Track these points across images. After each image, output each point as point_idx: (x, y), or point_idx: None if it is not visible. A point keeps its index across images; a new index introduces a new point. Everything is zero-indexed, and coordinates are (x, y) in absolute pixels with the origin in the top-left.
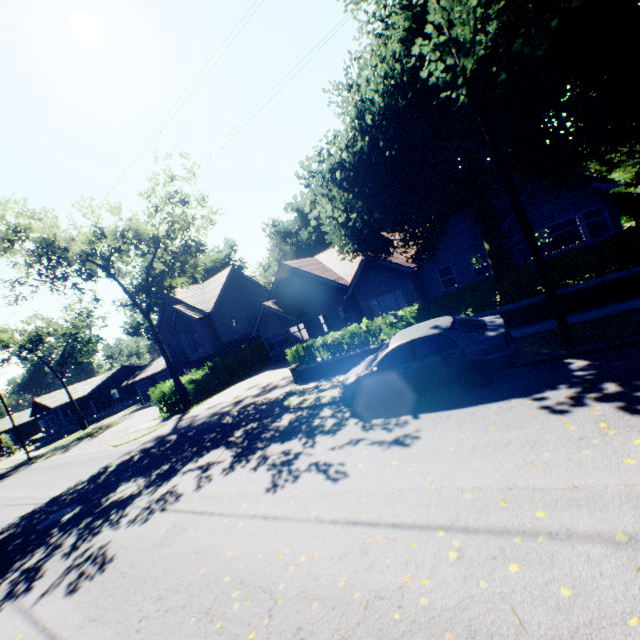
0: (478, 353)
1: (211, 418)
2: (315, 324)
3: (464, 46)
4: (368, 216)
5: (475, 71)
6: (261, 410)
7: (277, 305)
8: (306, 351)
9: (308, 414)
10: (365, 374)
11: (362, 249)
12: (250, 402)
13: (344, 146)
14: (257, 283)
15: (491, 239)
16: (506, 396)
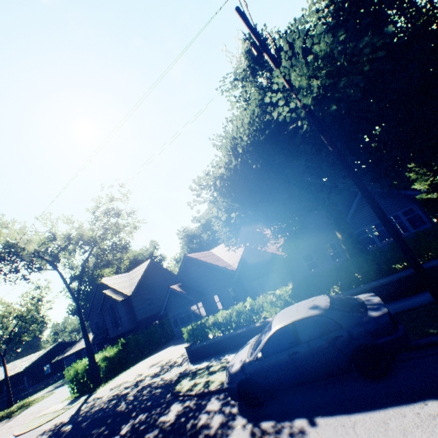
0: (366, 336)
1: (109, 403)
2: (211, 302)
3: (302, 89)
4: (244, 214)
5: (313, 105)
6: (154, 395)
7: (181, 287)
8: (199, 329)
9: (196, 405)
10: (250, 360)
11: (242, 241)
12: (147, 383)
13: (223, 166)
14: (169, 271)
15: (341, 229)
16: (417, 394)
